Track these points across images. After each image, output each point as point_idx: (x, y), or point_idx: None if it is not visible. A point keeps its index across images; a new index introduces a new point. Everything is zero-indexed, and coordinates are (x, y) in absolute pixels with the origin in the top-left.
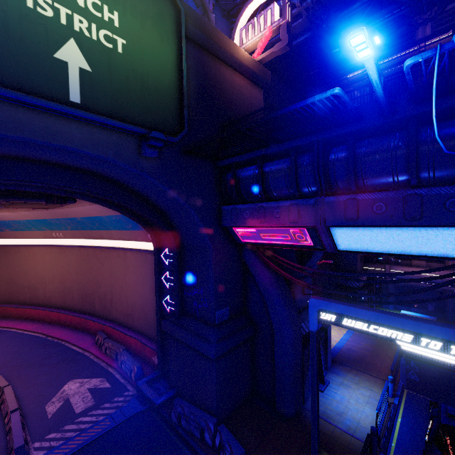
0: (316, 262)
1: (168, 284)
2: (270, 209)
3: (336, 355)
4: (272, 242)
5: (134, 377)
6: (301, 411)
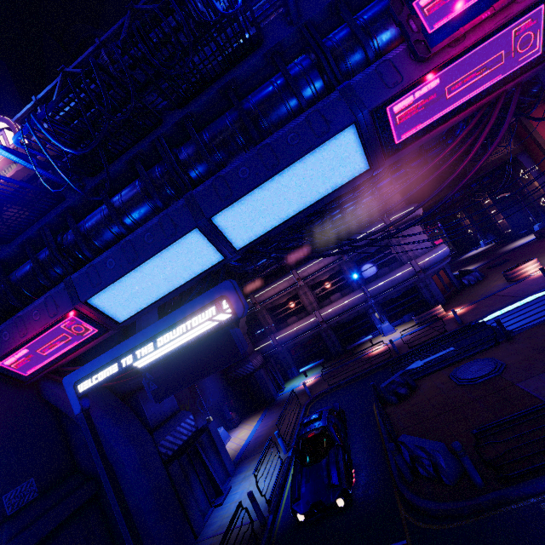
0: None
1: None
2: (28, 315)
3: (243, 453)
4: (59, 353)
5: None
6: None
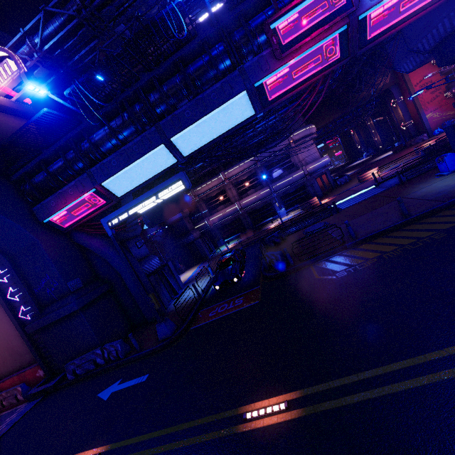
0: (139, 226)
1: (16, 297)
2: (66, 191)
3: (188, 281)
4: (83, 214)
5: (22, 395)
6: (165, 312)
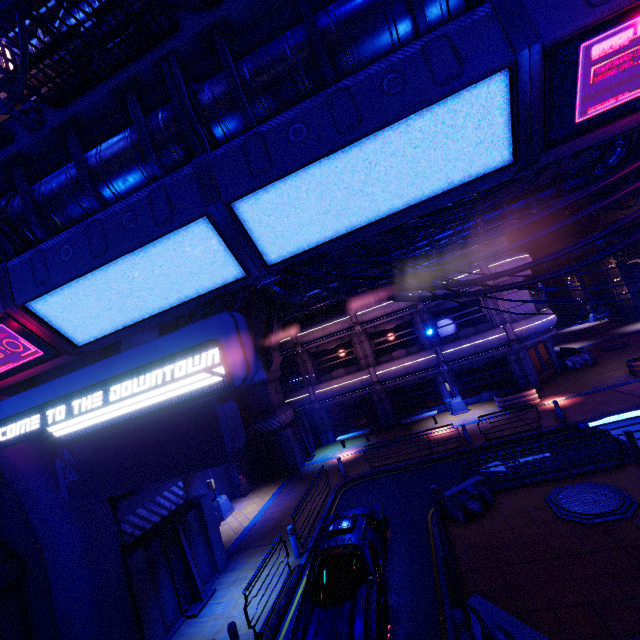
0: None
1: None
2: None
3: (243, 540)
4: None
5: None
6: None
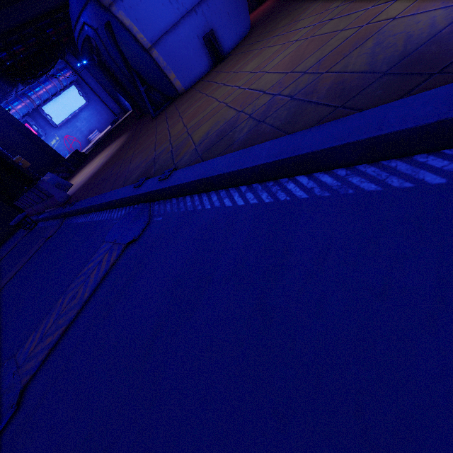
0: None
1: None
2: None
3: None
4: None
5: None
6: None
